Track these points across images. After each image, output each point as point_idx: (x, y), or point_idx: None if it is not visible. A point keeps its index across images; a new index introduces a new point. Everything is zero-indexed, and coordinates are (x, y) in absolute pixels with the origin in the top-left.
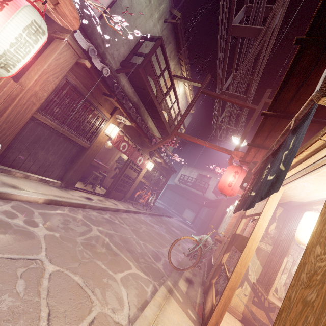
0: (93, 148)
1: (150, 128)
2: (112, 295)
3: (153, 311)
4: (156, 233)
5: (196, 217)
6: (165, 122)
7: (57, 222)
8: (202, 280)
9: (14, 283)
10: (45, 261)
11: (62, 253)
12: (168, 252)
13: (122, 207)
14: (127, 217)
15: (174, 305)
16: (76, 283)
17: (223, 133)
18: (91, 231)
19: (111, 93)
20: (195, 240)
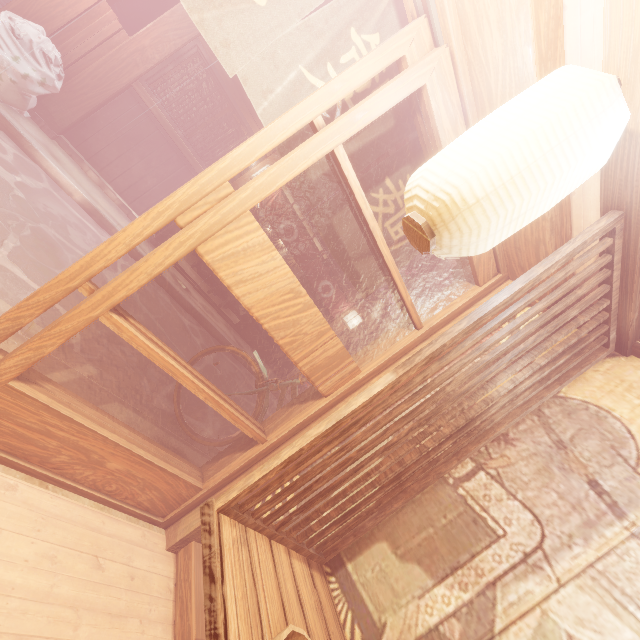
0: None
1: None
2: None
3: None
4: None
5: None
6: None
7: (55, 209)
8: None
9: None
10: None
11: None
12: None
13: None
14: (243, 372)
15: None
16: None
17: None
18: None
19: None
20: (258, 368)
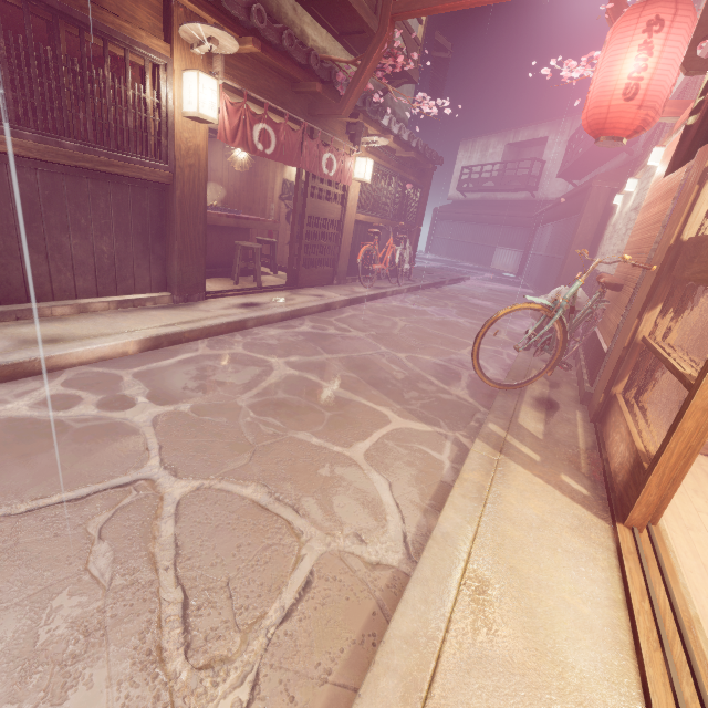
0: (185, 177)
1: (320, 50)
2: (349, 500)
3: (465, 514)
4: (435, 323)
5: (527, 257)
6: None
7: (182, 381)
8: (581, 393)
9: (83, 557)
10: (161, 477)
11: (203, 446)
12: (473, 359)
13: (337, 297)
14: (356, 313)
15: (520, 479)
16: (250, 504)
17: None
18: (271, 372)
19: None
20: (539, 306)
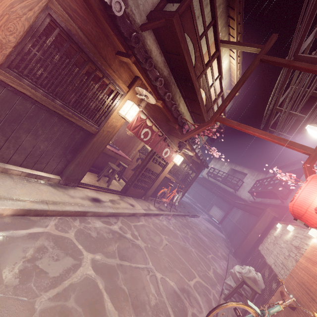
0: (103, 134)
1: (182, 112)
2: None
3: None
4: (180, 247)
5: (226, 217)
6: (202, 105)
7: (15, 258)
8: None
9: None
10: None
11: None
12: None
13: (140, 209)
14: (145, 223)
15: None
16: None
17: (282, 121)
18: (78, 268)
19: (128, 52)
20: (253, 311)
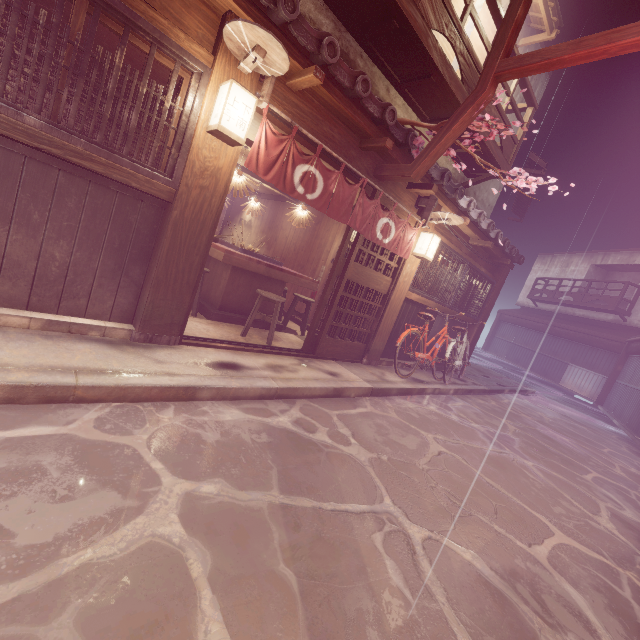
0: (191, 197)
1: None
2: None
3: None
4: (487, 459)
5: (612, 385)
6: (452, 79)
7: None
8: None
9: None
10: None
11: None
12: None
13: (356, 381)
14: (374, 411)
15: None
16: None
17: None
18: (129, 519)
19: None
20: None
